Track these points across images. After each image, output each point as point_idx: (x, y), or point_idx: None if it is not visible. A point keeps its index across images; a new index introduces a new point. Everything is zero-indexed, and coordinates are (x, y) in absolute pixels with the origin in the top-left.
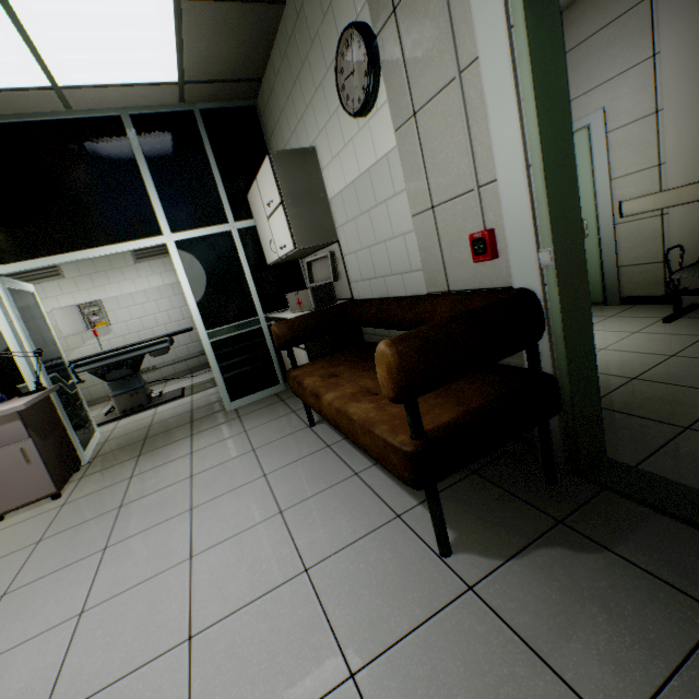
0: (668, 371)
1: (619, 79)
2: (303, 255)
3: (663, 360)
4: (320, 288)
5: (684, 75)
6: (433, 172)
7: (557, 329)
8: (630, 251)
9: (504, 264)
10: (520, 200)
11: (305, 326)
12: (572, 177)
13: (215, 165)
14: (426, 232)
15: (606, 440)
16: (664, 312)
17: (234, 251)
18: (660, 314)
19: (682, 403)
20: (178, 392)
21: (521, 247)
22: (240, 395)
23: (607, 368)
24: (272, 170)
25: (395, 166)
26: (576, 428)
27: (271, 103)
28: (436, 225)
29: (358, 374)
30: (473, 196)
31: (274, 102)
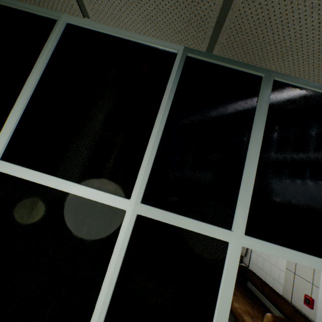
0: None
1: None
2: None
3: None
4: None
5: None
6: (298, 264)
7: None
8: None
9: (314, 313)
10: None
11: None
12: None
13: None
14: (289, 277)
15: None
16: None
17: None
18: None
19: None
20: None
21: (321, 314)
22: None
23: None
24: None
25: None
26: None
27: None
28: (293, 278)
29: (245, 302)
30: (310, 284)
31: None
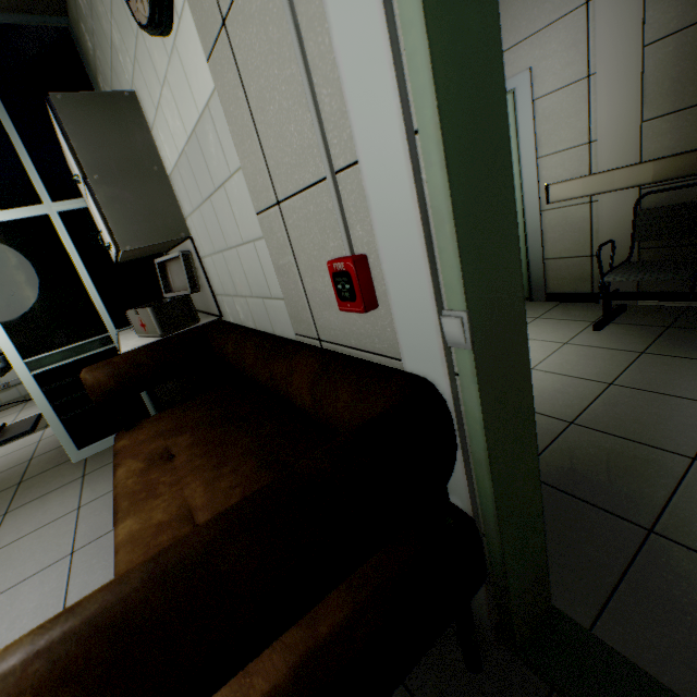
0: (610, 412)
1: (548, 31)
2: (158, 250)
3: (601, 392)
4: (169, 306)
5: (621, 30)
6: (267, 137)
7: (479, 451)
8: (557, 242)
9: (387, 320)
10: (402, 207)
11: (138, 367)
12: (503, 161)
13: (6, 114)
14: (277, 241)
15: (548, 555)
16: (592, 315)
17: (57, 244)
18: (588, 316)
19: (635, 475)
20: (28, 424)
21: (411, 300)
22: (93, 439)
23: (540, 402)
24: (58, 125)
25: (222, 125)
26: (510, 595)
27: (81, 20)
28: (287, 233)
29: (196, 461)
30: (328, 188)
31: (83, 18)
